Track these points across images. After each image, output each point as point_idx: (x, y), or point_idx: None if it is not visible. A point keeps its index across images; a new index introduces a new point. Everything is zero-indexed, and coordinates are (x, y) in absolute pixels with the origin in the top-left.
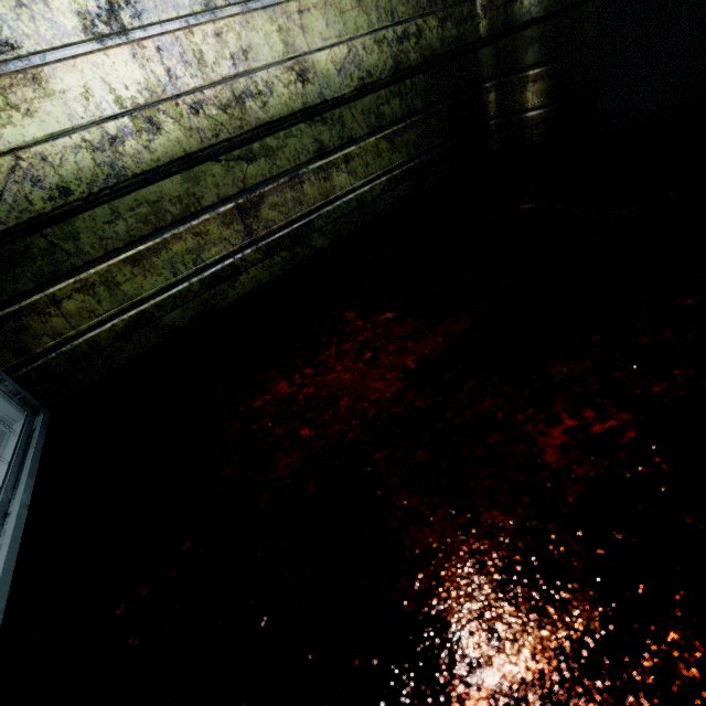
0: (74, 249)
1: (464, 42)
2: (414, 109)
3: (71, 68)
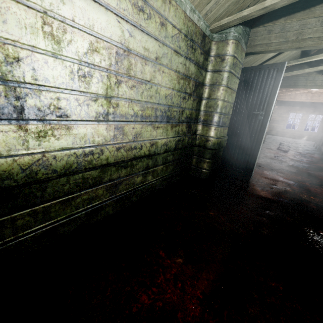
0: (40, 195)
1: (192, 144)
2: (175, 159)
3: (83, 127)
